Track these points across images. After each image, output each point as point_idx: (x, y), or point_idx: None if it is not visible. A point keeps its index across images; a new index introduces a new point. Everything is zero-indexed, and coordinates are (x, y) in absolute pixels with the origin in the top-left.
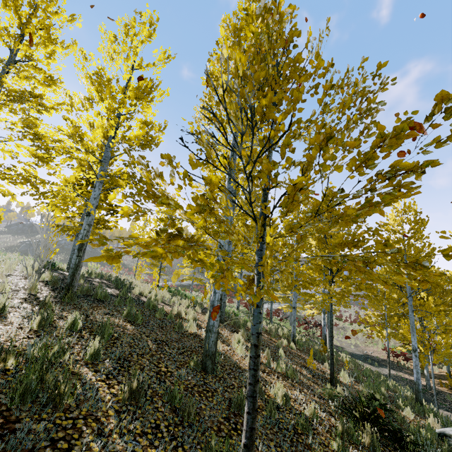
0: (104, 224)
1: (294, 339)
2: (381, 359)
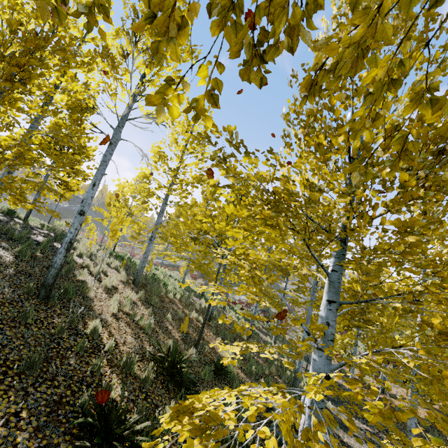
0: (67, 185)
1: (211, 316)
2: None
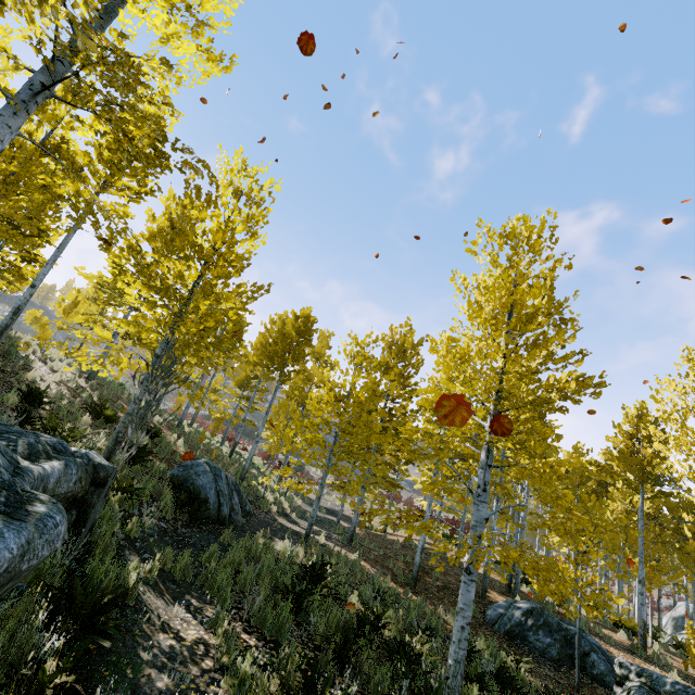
0: (18, 272)
1: (179, 425)
2: (345, 515)
